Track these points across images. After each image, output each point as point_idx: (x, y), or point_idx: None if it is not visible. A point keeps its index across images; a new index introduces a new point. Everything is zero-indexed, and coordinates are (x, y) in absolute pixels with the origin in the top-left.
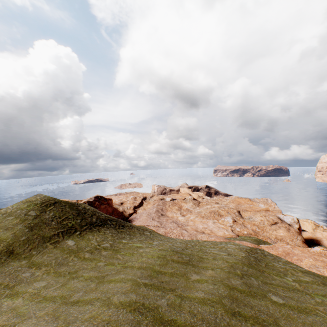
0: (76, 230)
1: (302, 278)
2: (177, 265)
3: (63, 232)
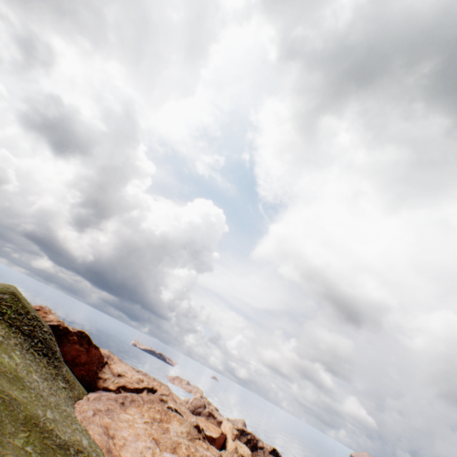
0: (2, 316)
1: None
2: None
3: None
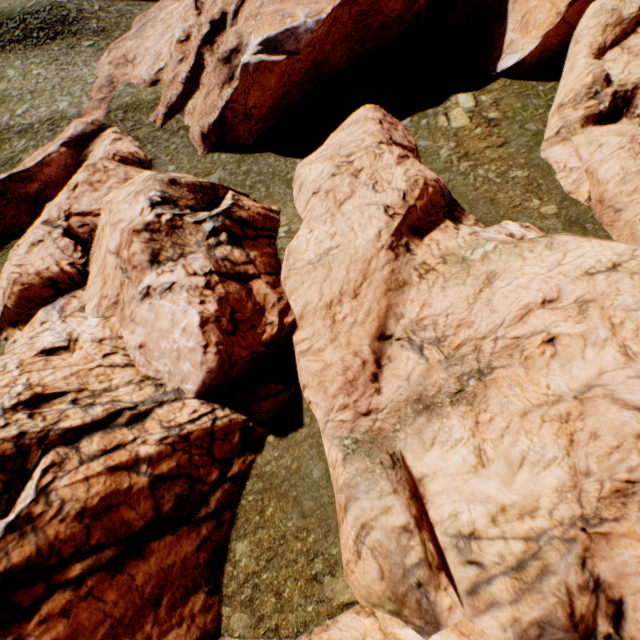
0: None
1: None
2: None
3: None
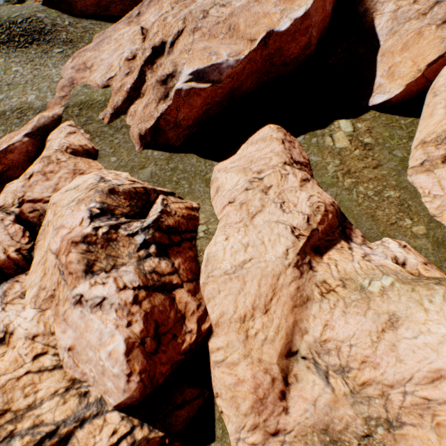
0: None
1: None
2: None
3: None
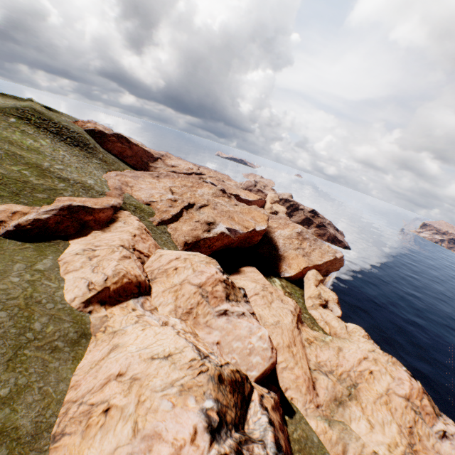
0: (29, 121)
1: (34, 179)
2: (3, 138)
3: (20, 117)
